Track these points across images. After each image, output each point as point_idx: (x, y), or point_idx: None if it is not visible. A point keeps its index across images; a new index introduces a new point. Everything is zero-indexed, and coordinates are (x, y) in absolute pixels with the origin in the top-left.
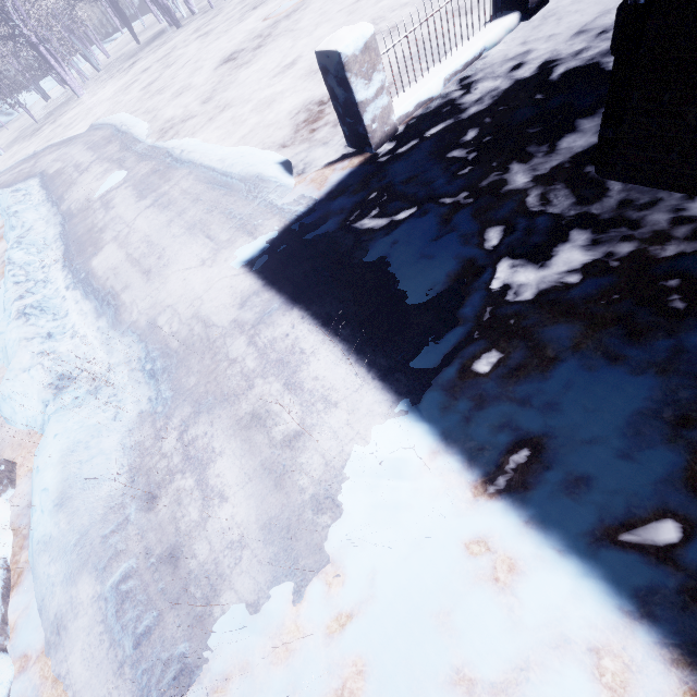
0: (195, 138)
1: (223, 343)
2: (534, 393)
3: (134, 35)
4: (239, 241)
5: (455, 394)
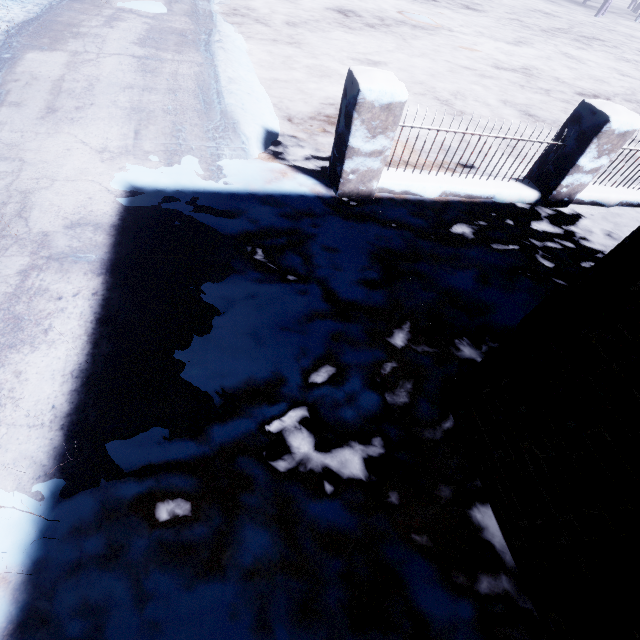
0: (244, 42)
1: (6, 247)
2: (160, 596)
3: None
4: (153, 162)
5: (105, 522)
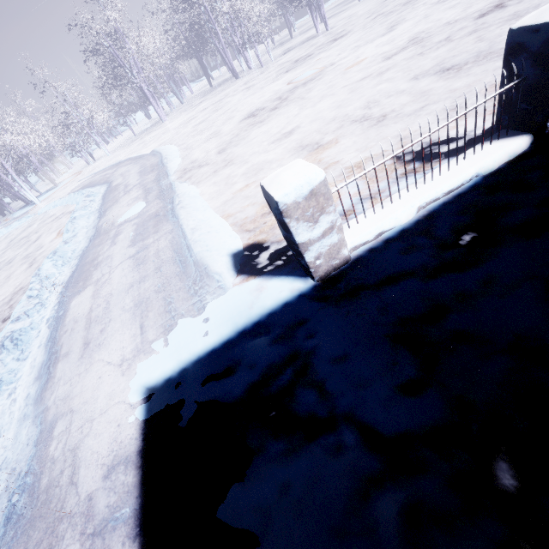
0: (195, 189)
1: (63, 534)
2: None
3: (209, 81)
4: (158, 349)
5: None
